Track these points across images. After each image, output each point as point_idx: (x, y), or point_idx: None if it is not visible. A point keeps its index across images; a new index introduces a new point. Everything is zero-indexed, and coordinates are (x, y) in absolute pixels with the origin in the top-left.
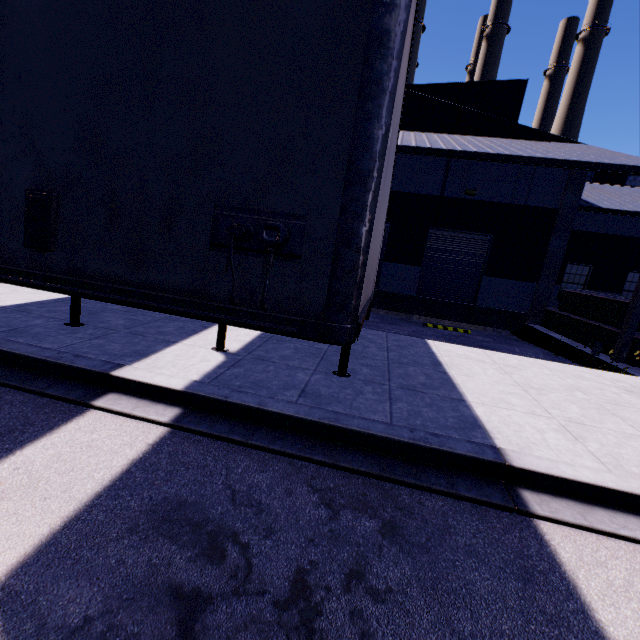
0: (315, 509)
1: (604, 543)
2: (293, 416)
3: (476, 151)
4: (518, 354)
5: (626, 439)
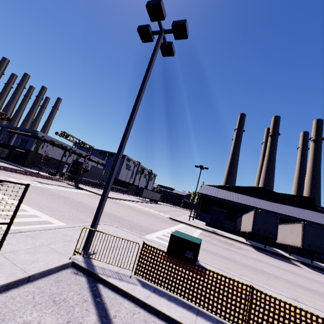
0: None
1: None
2: (314, 265)
3: (313, 221)
4: None
5: None
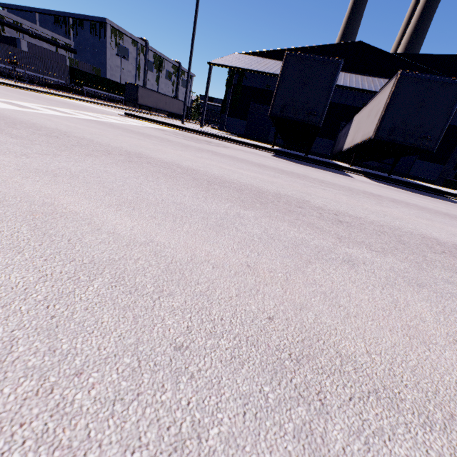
0: (405, 188)
1: None
2: (390, 178)
3: None
4: None
5: None
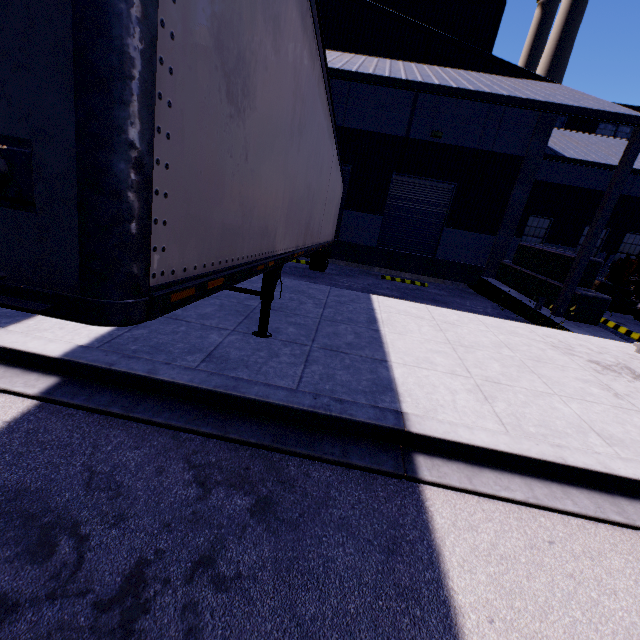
0: (184, 489)
1: (483, 505)
2: (186, 385)
3: (437, 84)
4: (467, 308)
5: (535, 397)
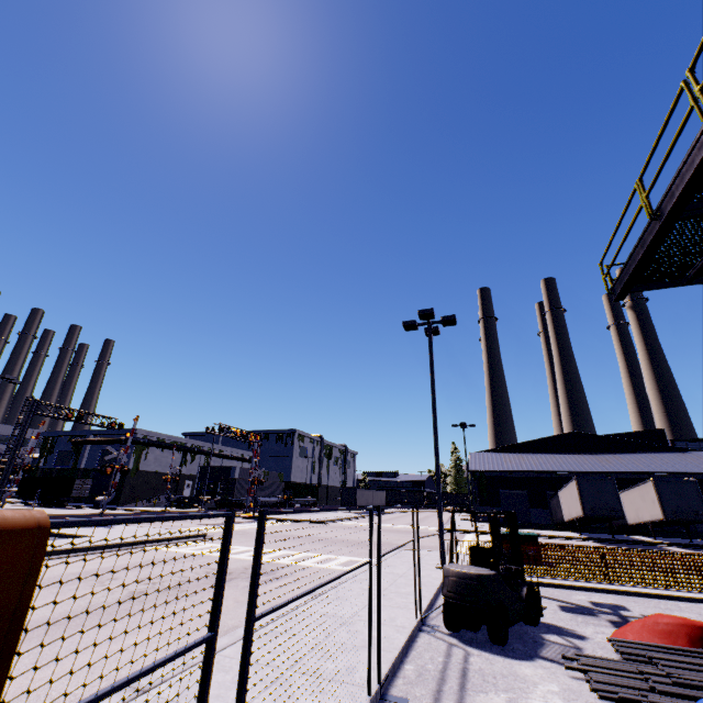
0: None
1: None
2: (695, 544)
3: (673, 472)
4: None
5: None
